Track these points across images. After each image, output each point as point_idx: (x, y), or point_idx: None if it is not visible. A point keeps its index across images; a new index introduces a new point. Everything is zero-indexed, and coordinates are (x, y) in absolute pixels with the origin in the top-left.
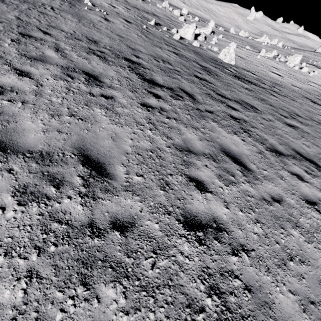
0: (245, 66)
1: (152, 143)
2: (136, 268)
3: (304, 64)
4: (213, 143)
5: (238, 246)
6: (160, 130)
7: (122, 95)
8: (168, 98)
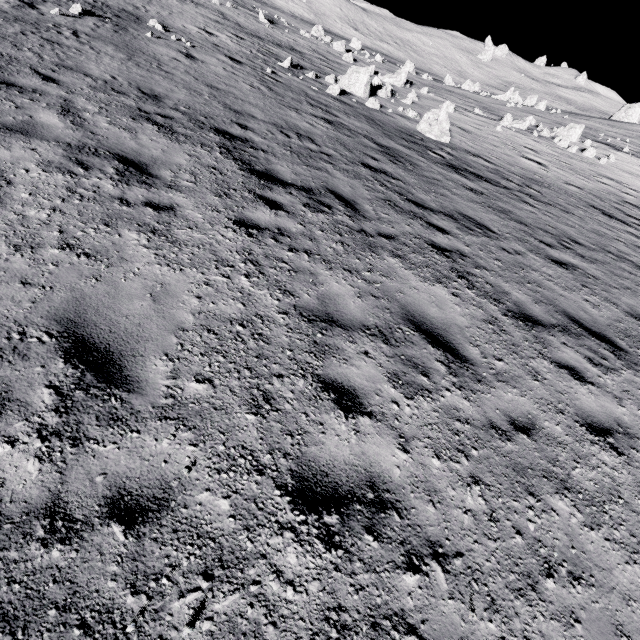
0: (471, 147)
1: (247, 306)
2: (151, 622)
3: (588, 142)
4: (389, 303)
5: (423, 546)
6: (271, 276)
7: (194, 203)
8: (299, 209)
